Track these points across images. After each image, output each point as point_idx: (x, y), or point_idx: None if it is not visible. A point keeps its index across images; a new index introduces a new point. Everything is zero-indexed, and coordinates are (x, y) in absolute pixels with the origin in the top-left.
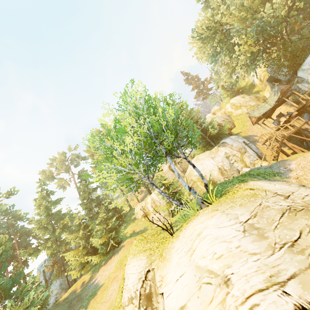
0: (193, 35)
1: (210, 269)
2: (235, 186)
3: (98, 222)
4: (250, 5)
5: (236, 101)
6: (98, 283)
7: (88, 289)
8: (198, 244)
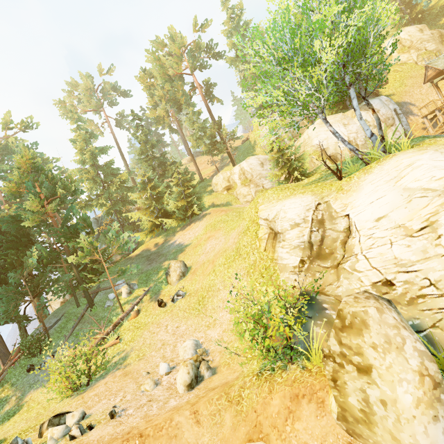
0: None
1: (426, 187)
2: (425, 140)
3: (172, 183)
4: None
5: (406, 37)
6: (181, 243)
7: (169, 248)
8: (410, 172)
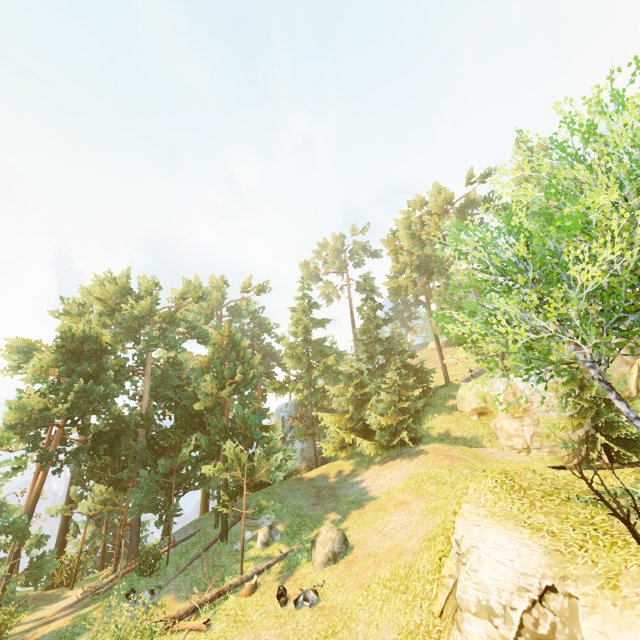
0: None
1: None
2: None
3: (385, 386)
4: None
5: None
6: (366, 489)
7: (349, 489)
8: None
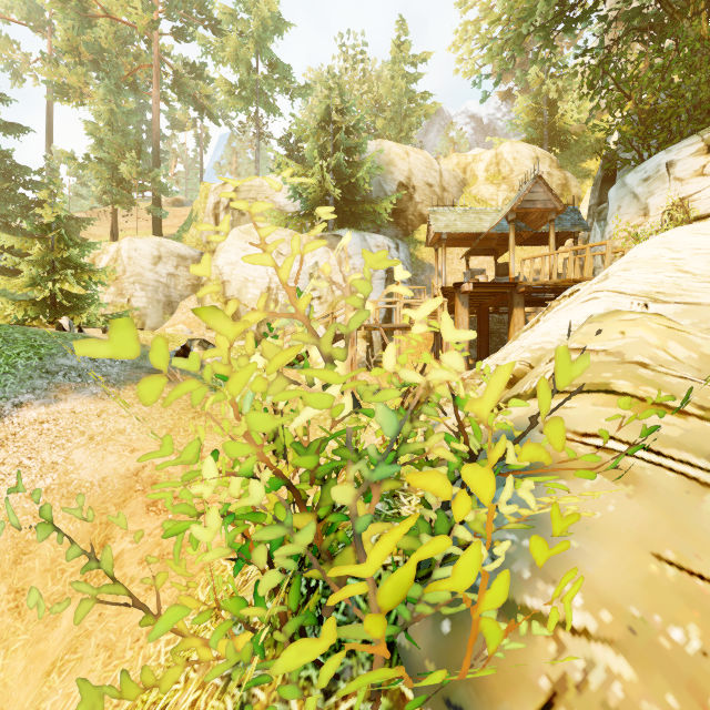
0: None
1: None
2: None
3: None
4: None
5: (509, 158)
6: None
7: None
8: None
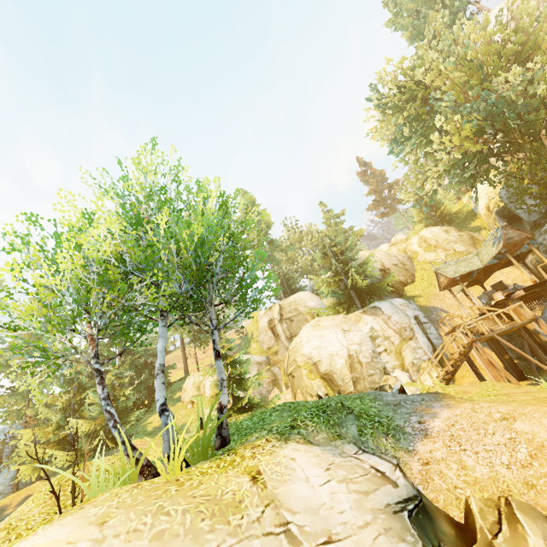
0: (369, 95)
1: None
2: (260, 439)
3: None
4: (482, 61)
5: (430, 236)
6: None
7: None
8: None
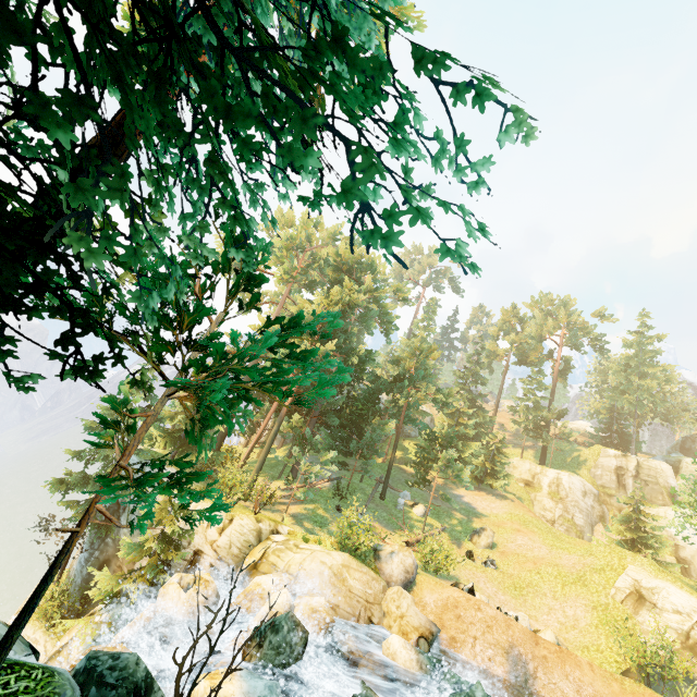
0: None
1: None
2: None
3: (488, 438)
4: None
5: None
6: (472, 505)
7: (455, 498)
8: None
